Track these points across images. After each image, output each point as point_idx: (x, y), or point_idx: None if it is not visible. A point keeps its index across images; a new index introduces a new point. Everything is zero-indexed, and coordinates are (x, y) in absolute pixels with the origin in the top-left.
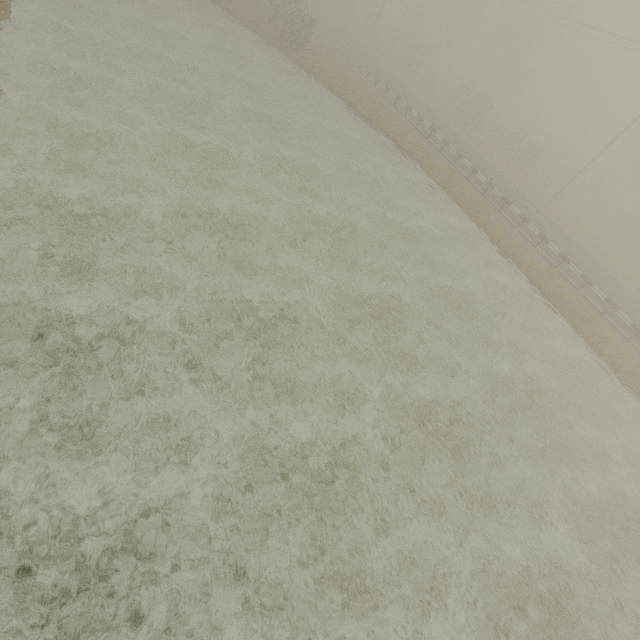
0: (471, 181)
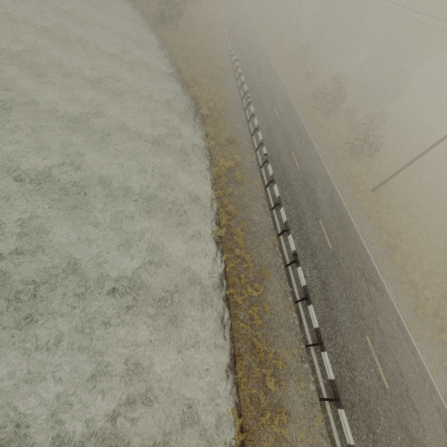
0: (258, 154)
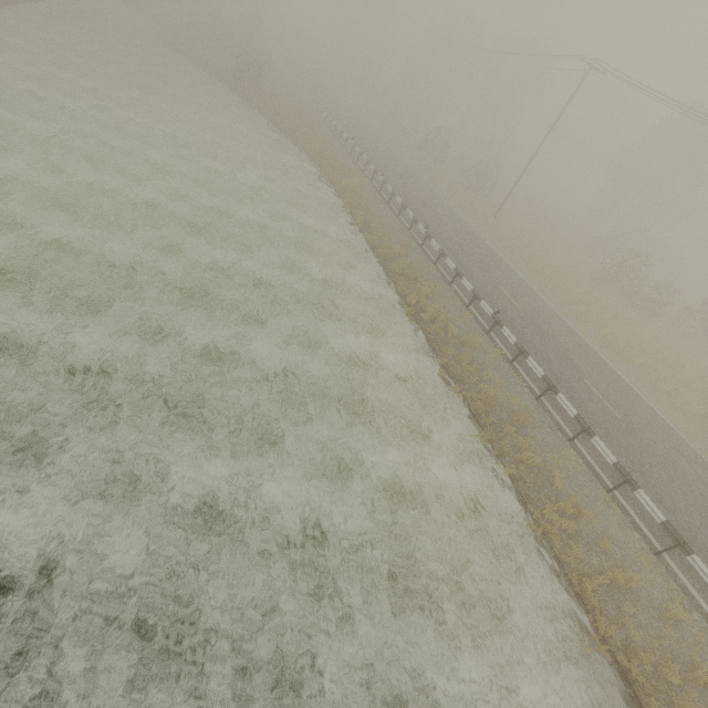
0: (374, 183)
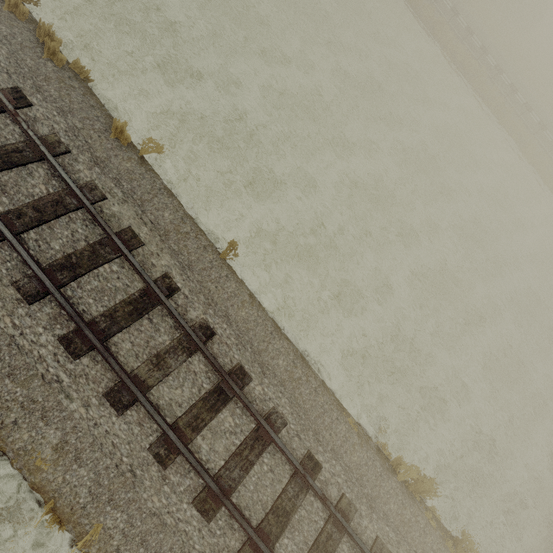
0: None
